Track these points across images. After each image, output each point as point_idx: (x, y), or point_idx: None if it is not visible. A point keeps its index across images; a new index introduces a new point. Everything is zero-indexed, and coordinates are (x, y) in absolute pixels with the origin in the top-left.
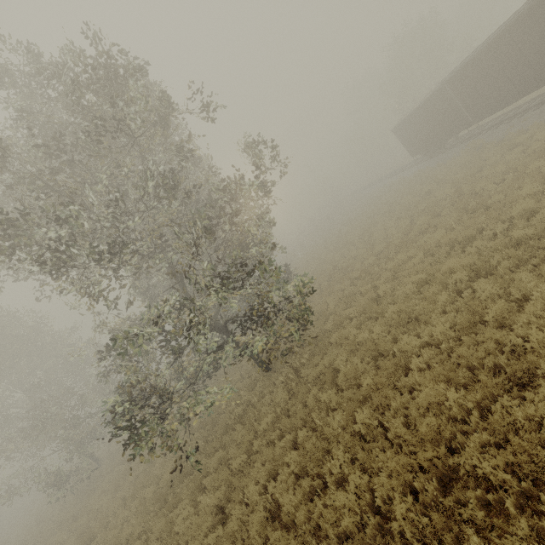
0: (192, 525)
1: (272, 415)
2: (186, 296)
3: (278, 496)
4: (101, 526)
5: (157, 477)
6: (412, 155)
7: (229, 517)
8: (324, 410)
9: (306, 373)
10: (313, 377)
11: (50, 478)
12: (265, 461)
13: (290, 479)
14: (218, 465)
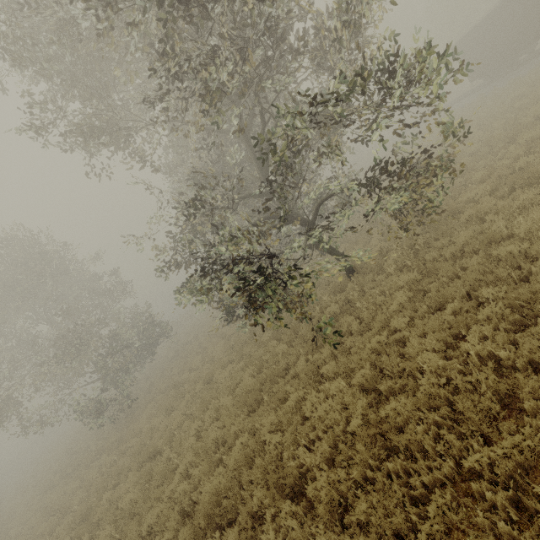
0: (331, 408)
1: (406, 294)
2: (264, 180)
3: (493, 351)
4: (166, 440)
5: (228, 388)
6: (471, 79)
7: (383, 397)
8: (506, 269)
9: (433, 256)
10: (451, 254)
11: (86, 406)
12: (422, 334)
13: (504, 332)
14: (331, 356)
